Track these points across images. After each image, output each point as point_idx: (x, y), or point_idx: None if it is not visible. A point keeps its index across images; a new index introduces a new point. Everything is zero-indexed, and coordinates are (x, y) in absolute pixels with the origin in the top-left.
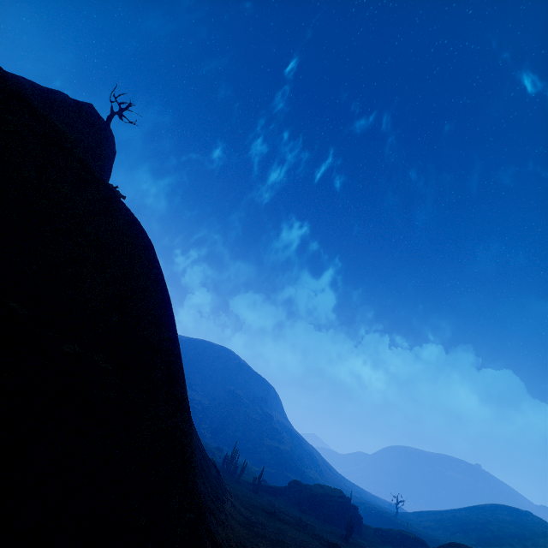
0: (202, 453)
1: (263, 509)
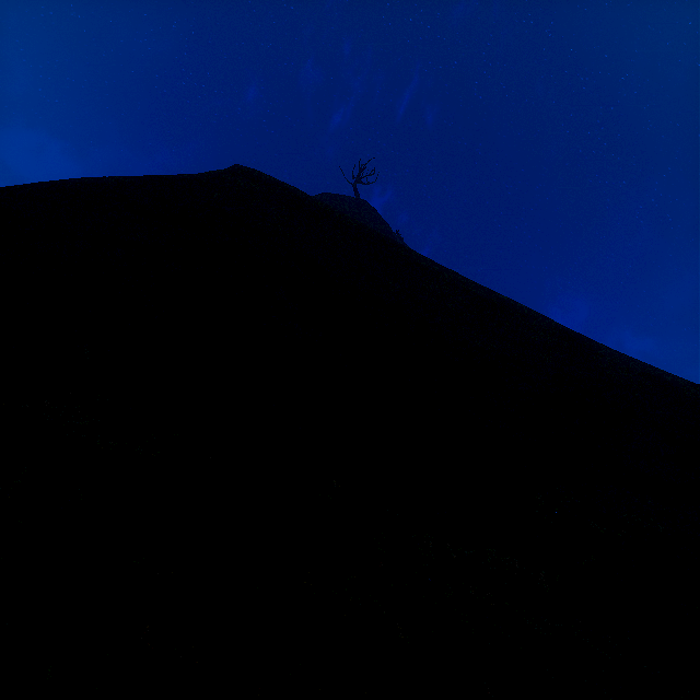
0: None
1: None
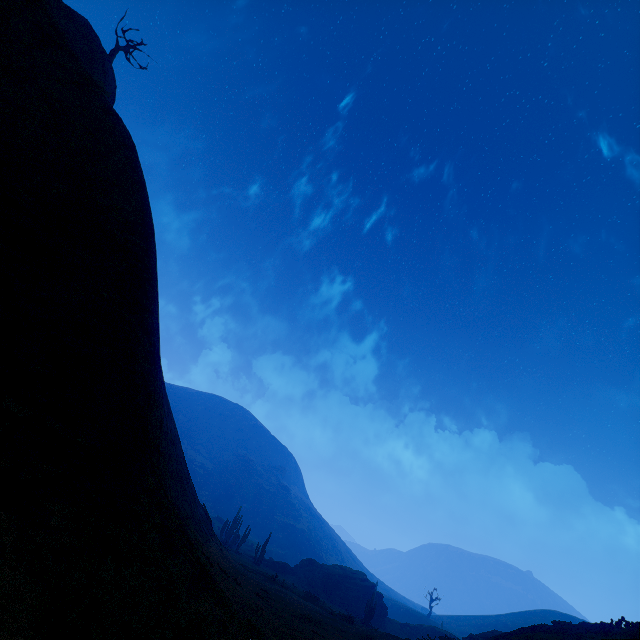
0: (187, 478)
1: (262, 574)
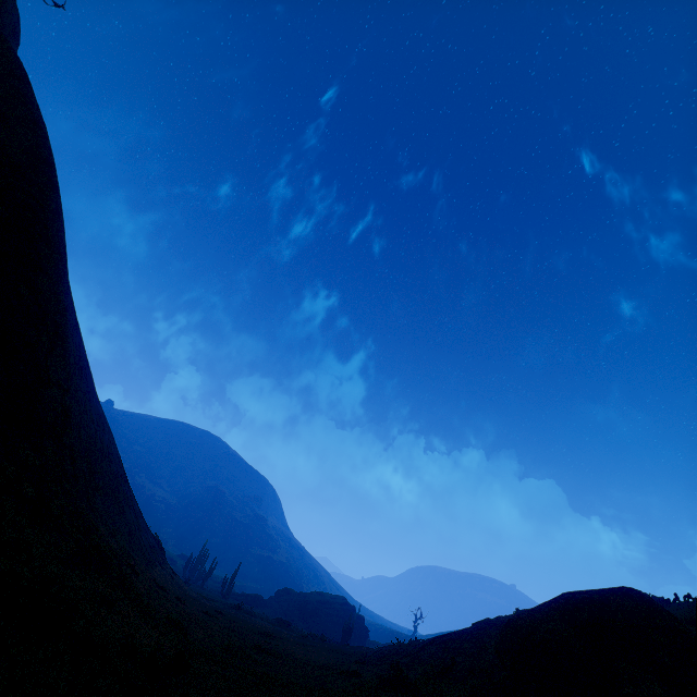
0: (128, 499)
1: (227, 605)
